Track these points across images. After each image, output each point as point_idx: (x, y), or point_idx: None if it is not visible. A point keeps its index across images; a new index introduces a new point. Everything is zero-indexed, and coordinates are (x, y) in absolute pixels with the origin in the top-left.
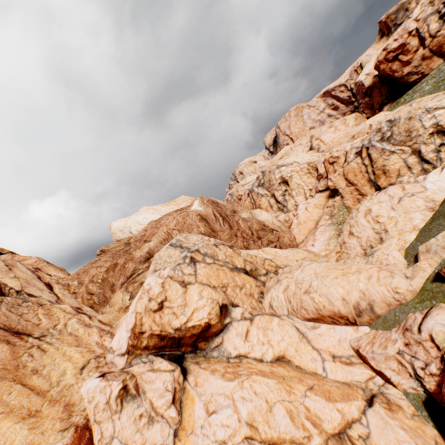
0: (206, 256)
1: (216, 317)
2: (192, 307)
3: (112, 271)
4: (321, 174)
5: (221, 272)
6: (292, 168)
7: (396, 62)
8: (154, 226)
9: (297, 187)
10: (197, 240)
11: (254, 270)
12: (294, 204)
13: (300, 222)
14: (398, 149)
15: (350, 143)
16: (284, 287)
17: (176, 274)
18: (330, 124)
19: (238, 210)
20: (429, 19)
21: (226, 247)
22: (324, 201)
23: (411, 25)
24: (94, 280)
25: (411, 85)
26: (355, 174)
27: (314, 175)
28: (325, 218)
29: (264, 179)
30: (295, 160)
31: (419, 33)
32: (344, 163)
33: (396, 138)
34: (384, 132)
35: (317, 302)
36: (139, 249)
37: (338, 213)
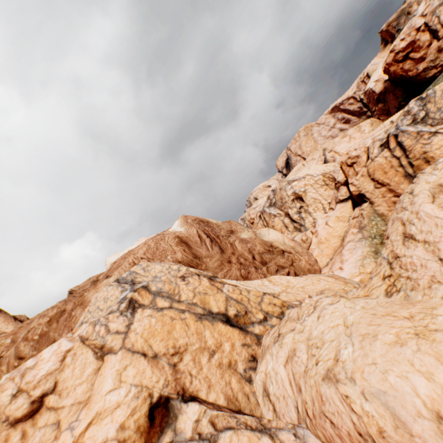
0: (159, 295)
1: (137, 435)
2: (95, 409)
3: (55, 322)
4: (340, 181)
5: (178, 324)
6: (305, 182)
7: (408, 61)
8: (123, 256)
9: (314, 202)
10: (161, 270)
11: (242, 314)
12: (312, 221)
13: (320, 240)
14: (441, 128)
15: (370, 137)
16: (287, 353)
17: (95, 332)
18: (343, 134)
19: (236, 229)
20: (438, 11)
21: (199, 279)
22: (348, 211)
23: (417, 21)
24: (29, 336)
25: (431, 80)
26: (384, 170)
27: (332, 186)
28: (352, 232)
29: (275, 198)
30: (307, 173)
31: (429, 26)
32: (367, 161)
33: (435, 116)
34: (415, 113)
35: (359, 414)
36: (94, 288)
37: (369, 223)
